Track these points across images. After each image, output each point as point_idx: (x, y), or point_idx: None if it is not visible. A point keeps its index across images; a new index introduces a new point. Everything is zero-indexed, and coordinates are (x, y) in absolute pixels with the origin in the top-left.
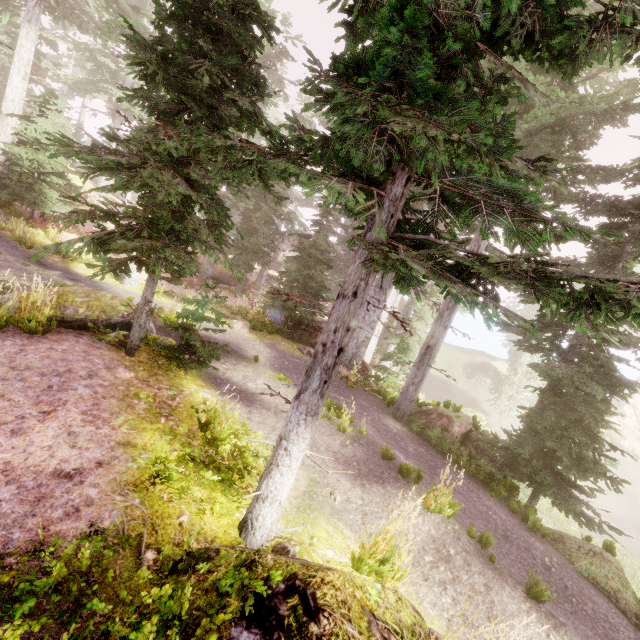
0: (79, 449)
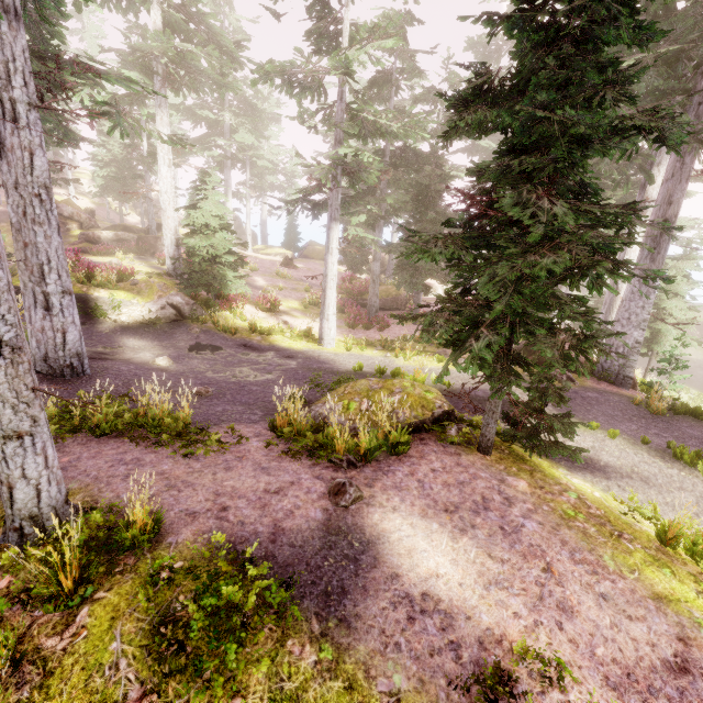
0: (639, 621)
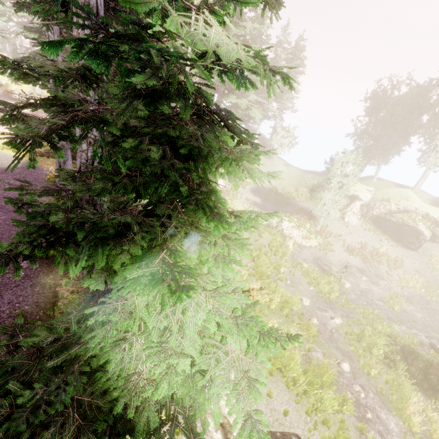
0: None
